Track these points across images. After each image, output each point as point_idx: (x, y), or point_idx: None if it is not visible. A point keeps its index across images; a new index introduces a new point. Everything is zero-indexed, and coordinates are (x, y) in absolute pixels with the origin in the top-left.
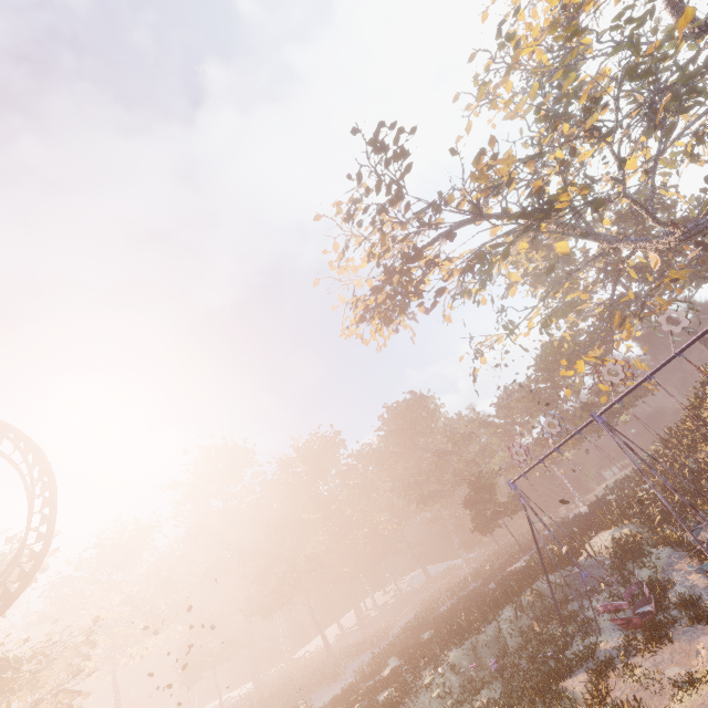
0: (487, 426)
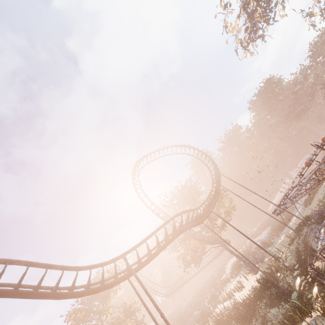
0: (311, 67)
